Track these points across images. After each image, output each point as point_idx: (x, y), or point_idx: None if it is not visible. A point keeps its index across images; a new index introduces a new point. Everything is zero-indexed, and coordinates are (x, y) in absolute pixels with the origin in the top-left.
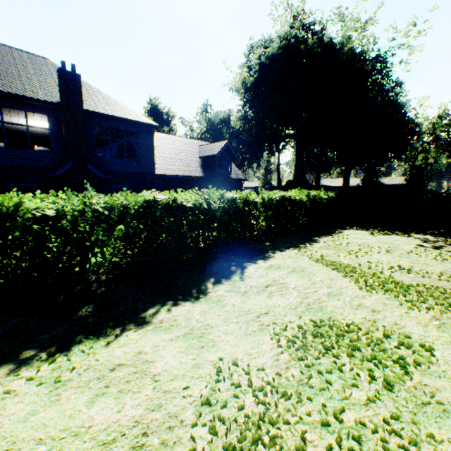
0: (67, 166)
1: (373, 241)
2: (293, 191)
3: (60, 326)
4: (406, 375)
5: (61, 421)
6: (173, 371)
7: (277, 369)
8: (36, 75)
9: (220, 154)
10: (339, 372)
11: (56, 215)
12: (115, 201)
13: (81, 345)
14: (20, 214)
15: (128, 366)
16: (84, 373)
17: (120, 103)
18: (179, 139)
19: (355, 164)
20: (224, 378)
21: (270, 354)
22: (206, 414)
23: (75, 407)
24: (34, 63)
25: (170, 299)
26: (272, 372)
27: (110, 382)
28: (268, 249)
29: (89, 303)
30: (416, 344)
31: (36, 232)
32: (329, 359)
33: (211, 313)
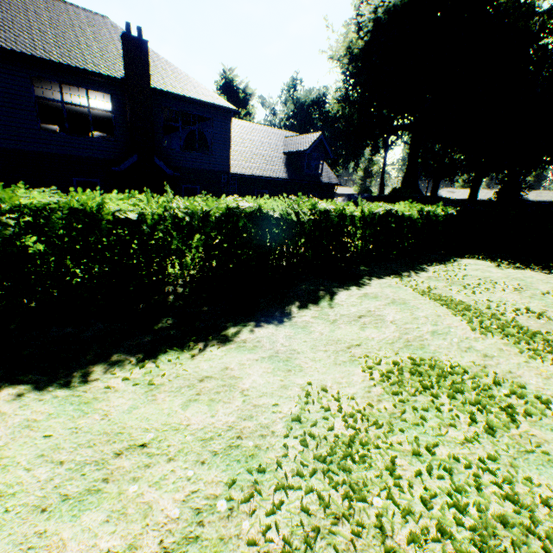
0: (132, 159)
1: (498, 275)
2: (401, 204)
3: (143, 335)
4: (513, 423)
5: (161, 417)
6: (261, 389)
7: (369, 400)
8: (95, 41)
9: (310, 150)
10: (436, 411)
11: (135, 219)
12: (196, 206)
13: (167, 355)
14: (103, 216)
15: (216, 379)
16: (175, 380)
17: (191, 79)
18: (260, 128)
19: (490, 170)
20: (313, 401)
21: (361, 385)
22: (296, 429)
23: (171, 408)
24: (93, 25)
25: (251, 320)
26: (363, 402)
27: (201, 391)
28: (363, 275)
29: (168, 315)
30: (530, 396)
31: (117, 237)
32: (426, 398)
33: (297, 339)
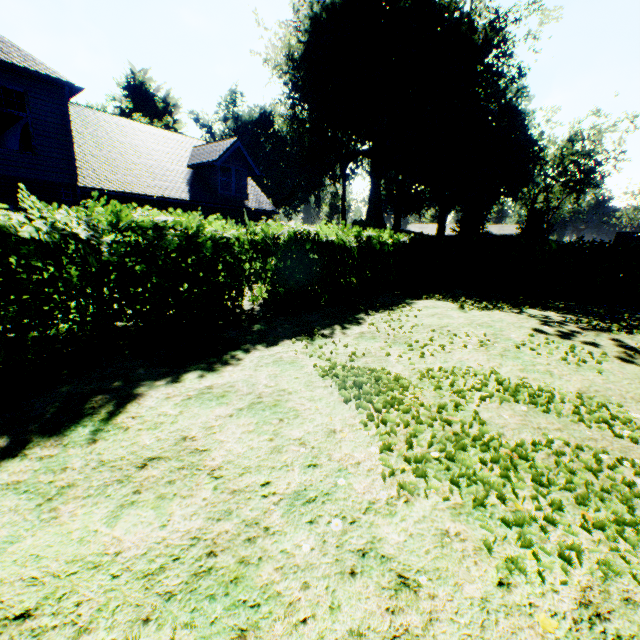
0: None
1: (460, 322)
2: (330, 226)
3: None
4: None
5: None
6: None
7: None
8: None
9: (224, 162)
10: None
11: None
12: None
13: None
14: None
15: None
16: None
17: None
18: (151, 131)
19: (455, 203)
20: None
21: None
22: None
23: None
24: None
25: None
26: None
27: None
28: (245, 341)
29: None
30: None
31: None
32: None
33: None
